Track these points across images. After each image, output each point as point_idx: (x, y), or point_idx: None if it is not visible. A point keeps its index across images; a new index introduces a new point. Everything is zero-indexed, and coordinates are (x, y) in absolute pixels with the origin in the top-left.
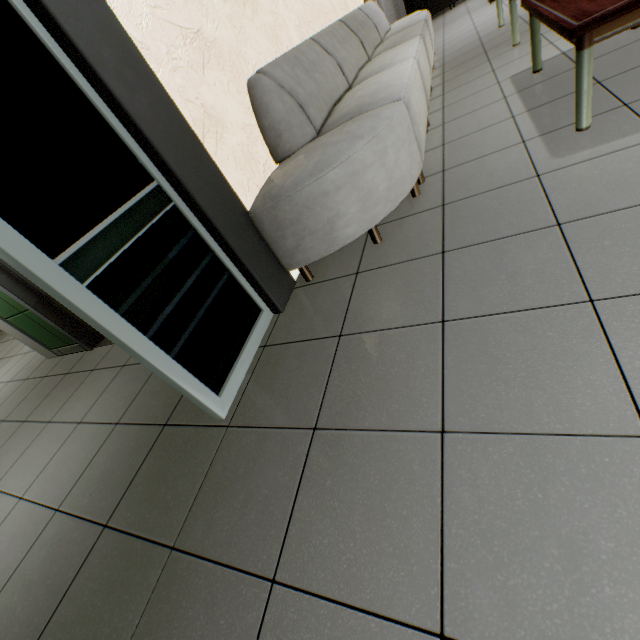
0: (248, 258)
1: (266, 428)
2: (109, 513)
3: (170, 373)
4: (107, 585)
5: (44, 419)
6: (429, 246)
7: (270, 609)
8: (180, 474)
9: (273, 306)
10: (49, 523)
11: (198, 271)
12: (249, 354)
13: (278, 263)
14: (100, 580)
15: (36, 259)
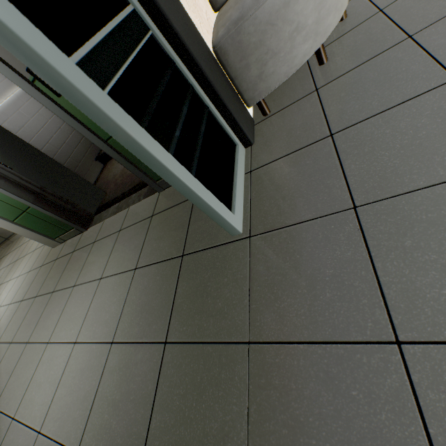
0: (221, 91)
1: (294, 225)
2: (164, 332)
3: (197, 190)
4: (193, 388)
5: (69, 285)
6: (388, 40)
7: (413, 369)
8: (220, 285)
9: (245, 139)
10: (109, 354)
11: (187, 102)
12: (240, 180)
13: (239, 101)
14: (184, 385)
15: (50, 50)
